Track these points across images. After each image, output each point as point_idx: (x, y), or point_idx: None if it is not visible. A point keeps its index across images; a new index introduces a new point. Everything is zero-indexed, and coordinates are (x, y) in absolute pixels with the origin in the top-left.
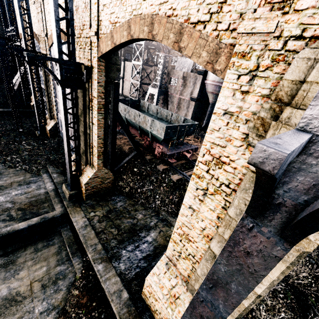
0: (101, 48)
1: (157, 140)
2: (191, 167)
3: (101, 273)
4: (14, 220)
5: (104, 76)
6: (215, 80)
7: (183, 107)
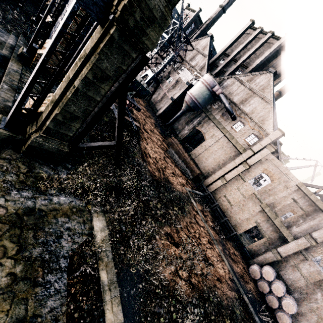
0: None
1: None
2: (126, 115)
3: (3, 88)
4: None
5: None
6: (192, 94)
7: (163, 101)
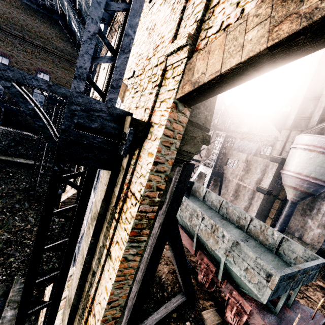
0: (196, 71)
1: (236, 282)
2: None
3: None
4: None
5: (177, 147)
6: (302, 173)
7: (243, 196)
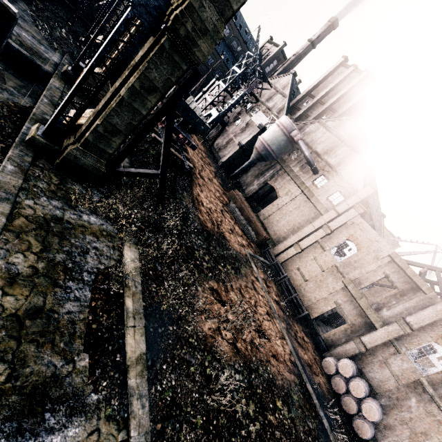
0: None
1: None
2: (177, 152)
3: (43, 101)
4: (11, 39)
5: None
6: (265, 139)
7: (229, 148)
